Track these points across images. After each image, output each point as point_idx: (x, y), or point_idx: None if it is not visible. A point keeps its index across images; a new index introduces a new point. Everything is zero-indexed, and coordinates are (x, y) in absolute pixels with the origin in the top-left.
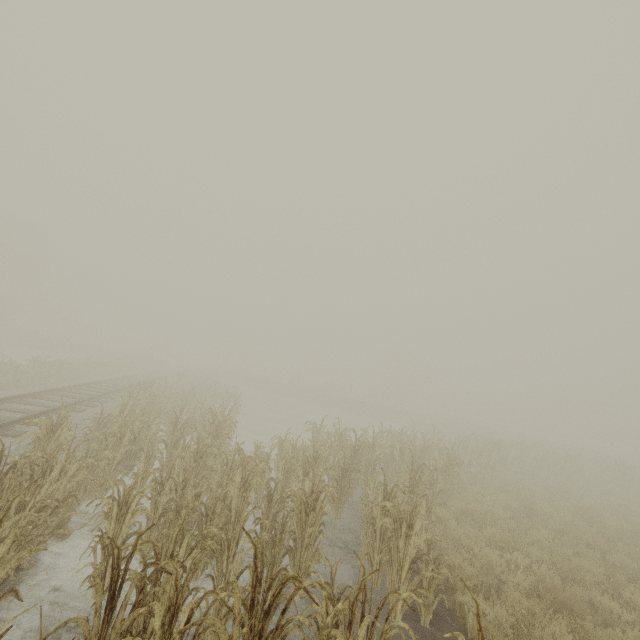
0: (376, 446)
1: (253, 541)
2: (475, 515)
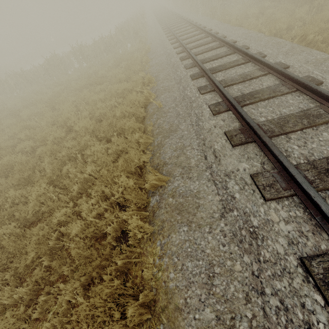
0: None
1: None
2: None
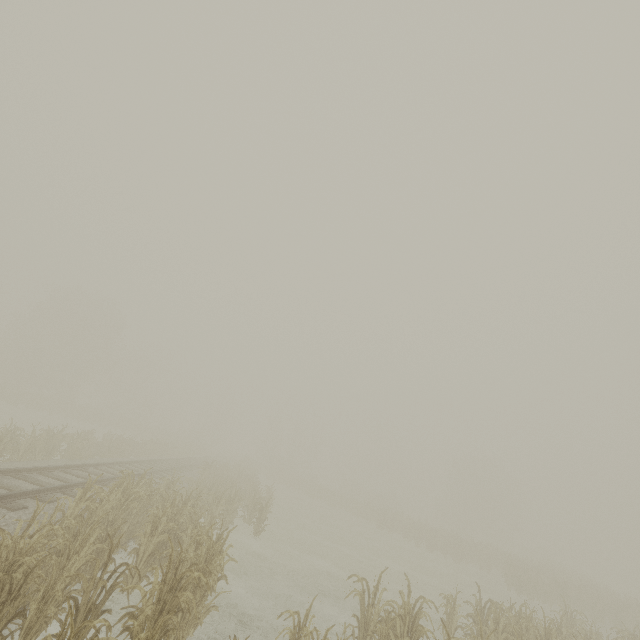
0: None
1: None
2: None
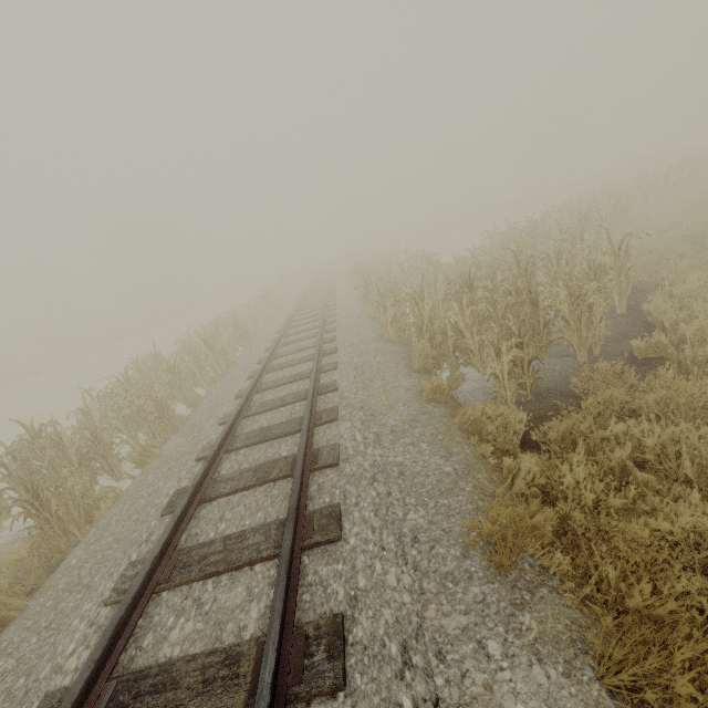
0: (546, 221)
1: (512, 251)
2: (642, 228)
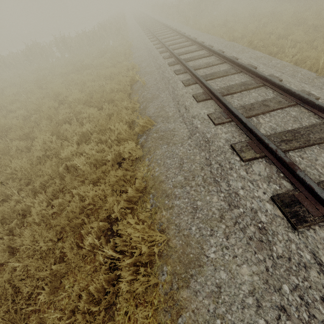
0: None
1: None
2: None
